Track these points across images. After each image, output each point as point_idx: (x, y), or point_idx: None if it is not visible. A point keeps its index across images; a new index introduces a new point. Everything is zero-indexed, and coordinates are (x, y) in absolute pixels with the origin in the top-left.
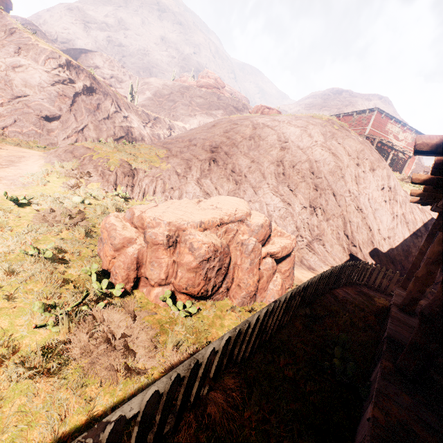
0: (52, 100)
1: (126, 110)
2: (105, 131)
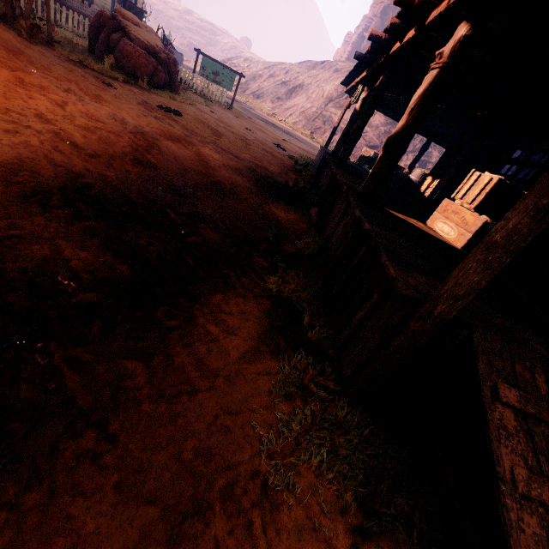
0: (379, 136)
1: (431, 147)
2: (404, 161)
